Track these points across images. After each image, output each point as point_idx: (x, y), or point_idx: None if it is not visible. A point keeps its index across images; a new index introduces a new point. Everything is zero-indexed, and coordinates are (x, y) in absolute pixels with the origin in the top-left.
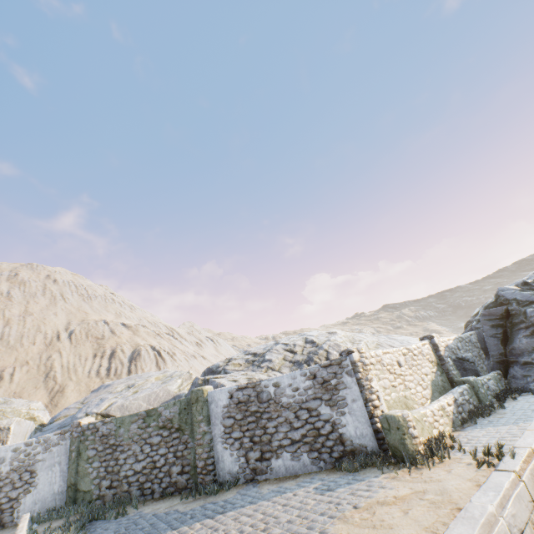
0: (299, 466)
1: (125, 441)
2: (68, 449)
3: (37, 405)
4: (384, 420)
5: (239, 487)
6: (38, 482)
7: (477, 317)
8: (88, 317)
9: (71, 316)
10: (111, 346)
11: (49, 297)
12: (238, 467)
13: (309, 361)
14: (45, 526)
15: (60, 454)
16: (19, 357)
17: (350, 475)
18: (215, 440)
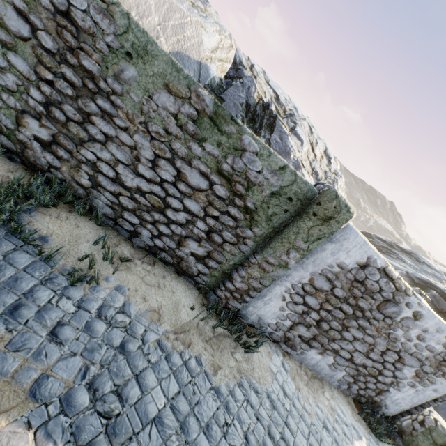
0: (327, 373)
1: (125, 105)
2: None
3: None
4: (443, 436)
5: (266, 350)
6: None
7: (410, 273)
8: None
9: None
10: None
11: None
12: (274, 323)
13: None
14: None
15: None
16: None
17: (378, 445)
18: (282, 280)
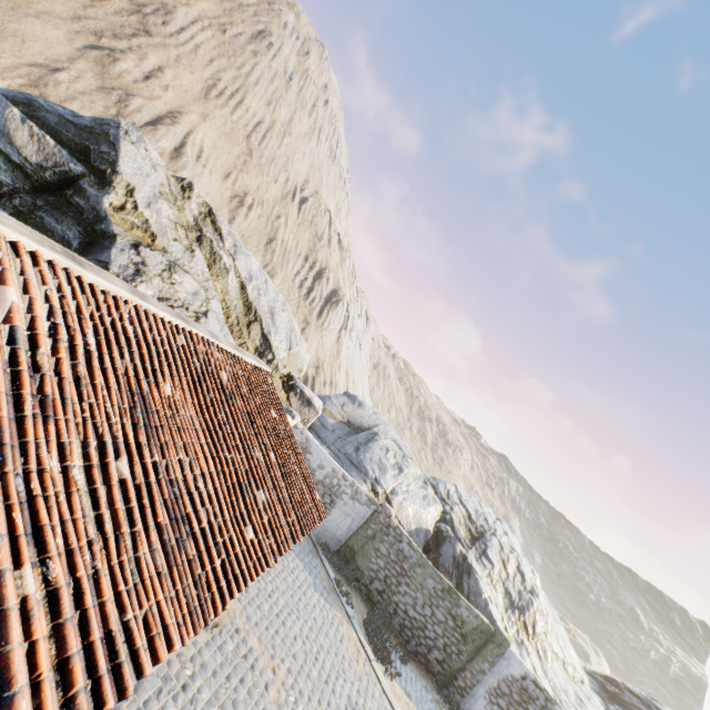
0: None
1: (415, 581)
2: (366, 517)
3: (308, 358)
4: None
5: None
6: (331, 513)
7: None
8: (321, 191)
9: (311, 172)
10: (321, 261)
11: (312, 123)
12: None
13: (521, 611)
14: (335, 576)
15: (358, 513)
16: (261, 188)
17: None
18: (483, 683)
